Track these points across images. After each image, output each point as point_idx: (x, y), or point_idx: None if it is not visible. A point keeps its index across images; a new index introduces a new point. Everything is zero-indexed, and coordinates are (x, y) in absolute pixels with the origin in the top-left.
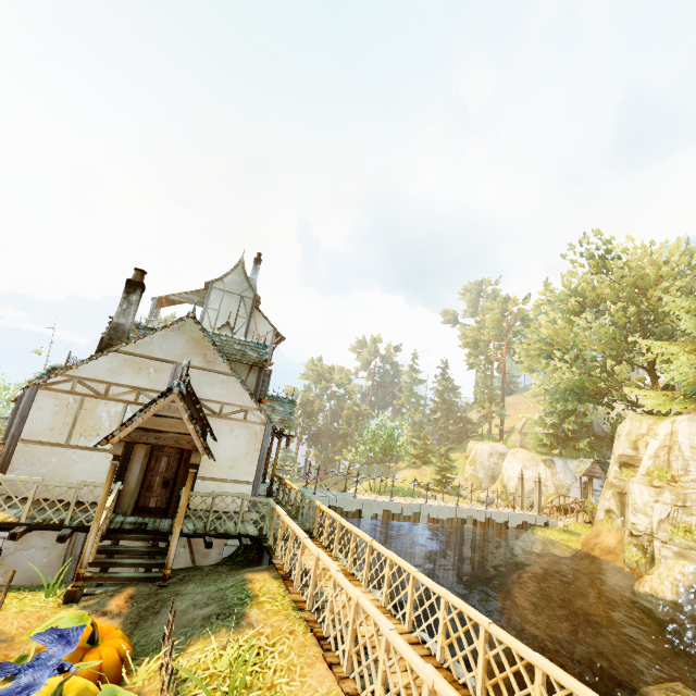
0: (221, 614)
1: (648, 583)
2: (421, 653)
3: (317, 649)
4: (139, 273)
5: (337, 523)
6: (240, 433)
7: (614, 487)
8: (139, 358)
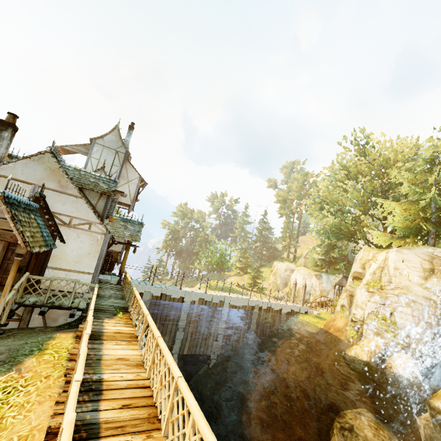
0: (1, 362)
1: (354, 350)
2: (145, 394)
3: (57, 390)
4: (11, 116)
5: (137, 302)
6: (85, 239)
7: (348, 291)
8: (4, 178)
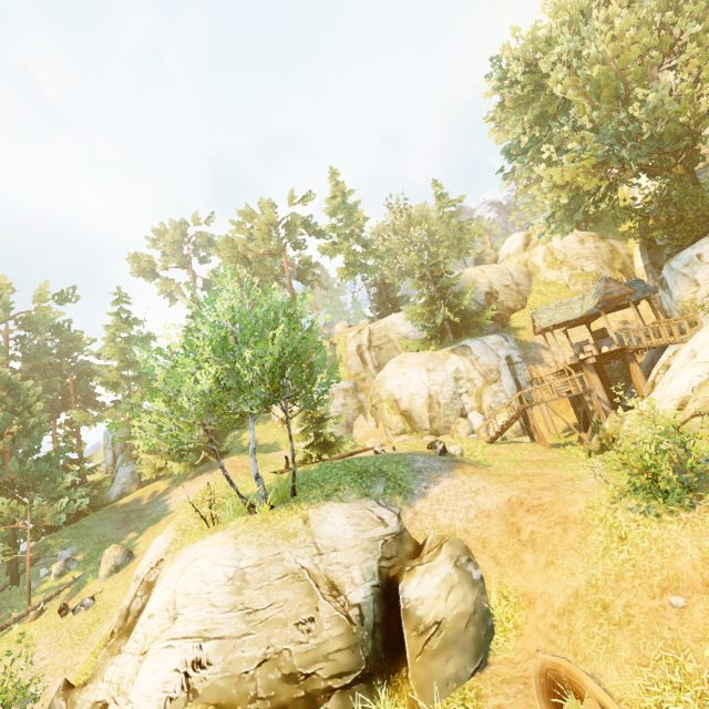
0: None
1: None
2: None
3: None
4: None
5: None
6: None
7: None
8: None
